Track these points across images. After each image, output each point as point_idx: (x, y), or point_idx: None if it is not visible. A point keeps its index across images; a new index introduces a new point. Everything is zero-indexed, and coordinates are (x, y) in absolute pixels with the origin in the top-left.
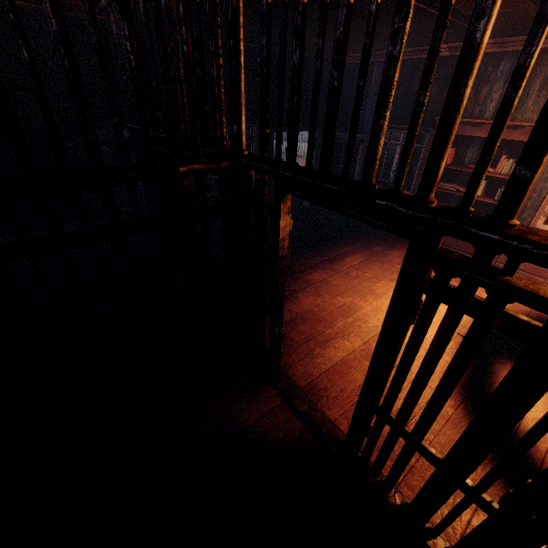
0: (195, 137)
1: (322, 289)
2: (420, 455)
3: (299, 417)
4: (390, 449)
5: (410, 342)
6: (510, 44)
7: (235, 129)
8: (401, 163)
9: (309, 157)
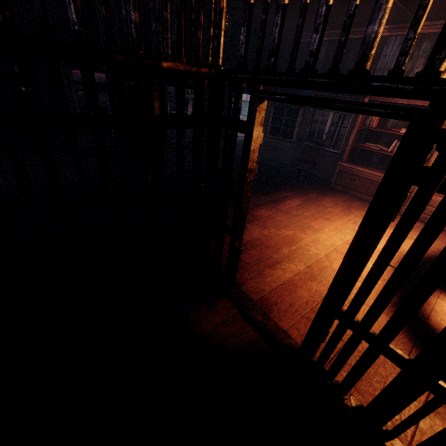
0: (179, 34)
1: (268, 223)
2: (384, 356)
3: (253, 326)
4: (351, 352)
5: (394, 235)
6: (432, 27)
7: (216, 36)
8: (408, 35)
9: (293, 57)
